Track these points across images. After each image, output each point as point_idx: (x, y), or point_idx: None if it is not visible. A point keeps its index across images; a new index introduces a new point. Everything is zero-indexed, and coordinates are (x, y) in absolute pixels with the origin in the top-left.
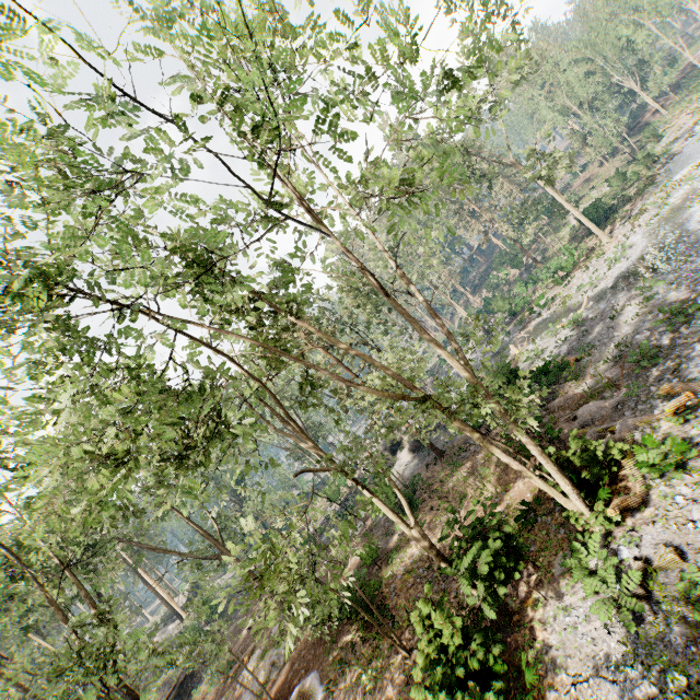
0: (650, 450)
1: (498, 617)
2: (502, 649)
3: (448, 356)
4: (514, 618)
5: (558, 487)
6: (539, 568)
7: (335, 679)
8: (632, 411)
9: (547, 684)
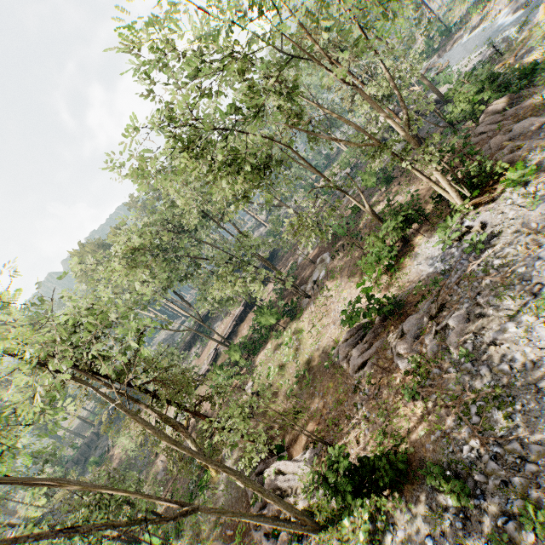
0: (518, 171)
1: (402, 242)
2: (396, 253)
3: (393, 124)
4: (410, 243)
5: (456, 187)
6: (431, 224)
7: (335, 256)
8: (544, 133)
9: (408, 264)
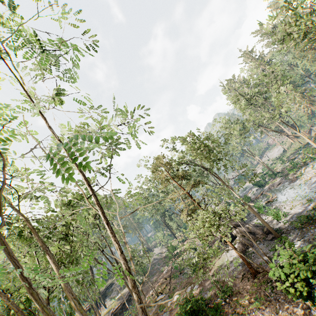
0: None
1: None
2: None
3: None
4: None
5: None
6: None
7: None
8: None
9: None
